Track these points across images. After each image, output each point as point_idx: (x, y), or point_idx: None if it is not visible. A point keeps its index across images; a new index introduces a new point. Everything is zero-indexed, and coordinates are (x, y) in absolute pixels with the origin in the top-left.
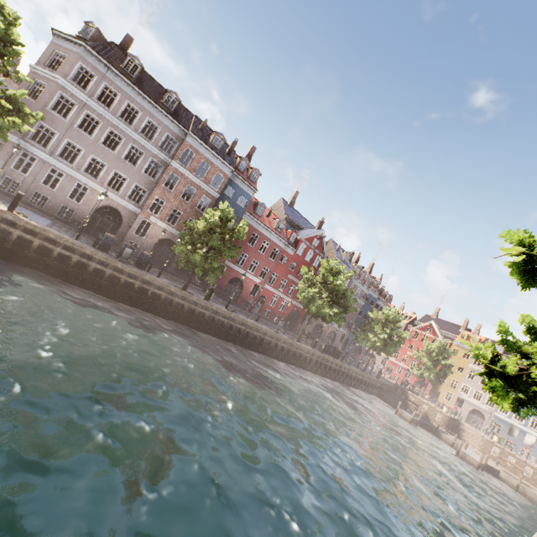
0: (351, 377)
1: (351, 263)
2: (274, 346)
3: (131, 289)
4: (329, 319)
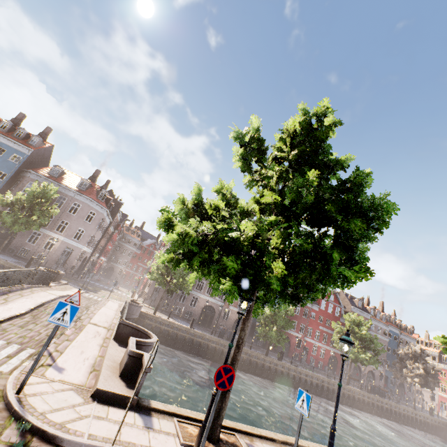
0: (404, 415)
1: (364, 307)
2: (332, 391)
3: (242, 360)
4: (366, 362)
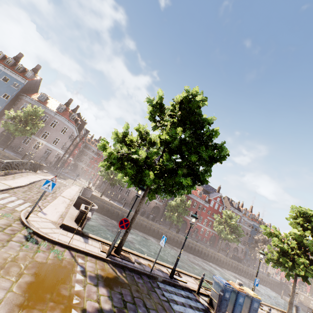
0: (250, 274)
1: (239, 208)
2: (207, 255)
3: (153, 230)
4: (231, 240)
